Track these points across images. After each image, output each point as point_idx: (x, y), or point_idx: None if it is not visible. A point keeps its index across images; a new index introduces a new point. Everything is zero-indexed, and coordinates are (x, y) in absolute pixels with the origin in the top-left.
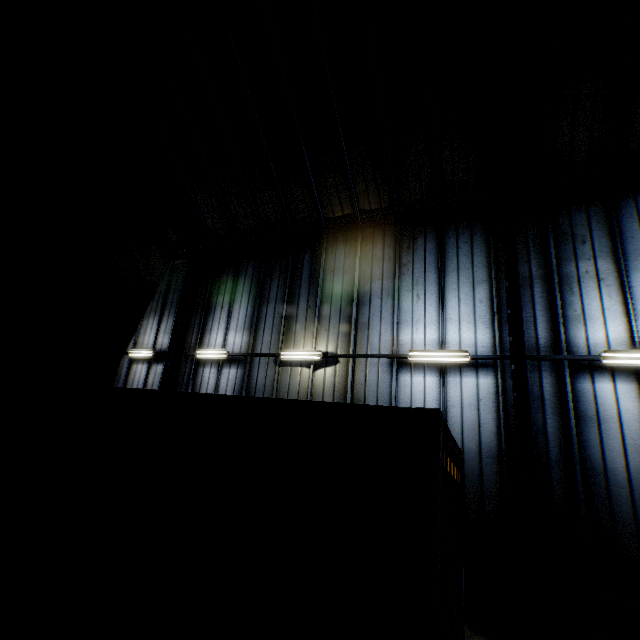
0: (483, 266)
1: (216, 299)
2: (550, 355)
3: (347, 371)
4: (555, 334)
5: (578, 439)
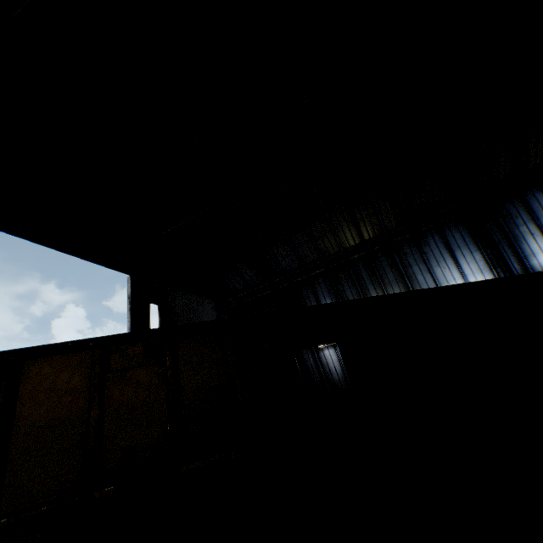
0: (472, 242)
1: None
2: None
3: None
4: (523, 265)
5: None
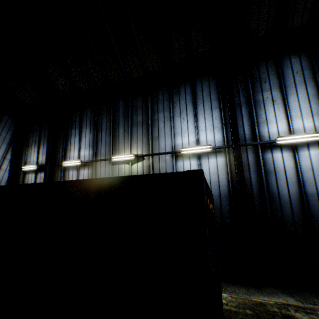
0: (216, 99)
1: (71, 132)
2: (252, 142)
3: (149, 163)
4: (253, 131)
5: (266, 182)
